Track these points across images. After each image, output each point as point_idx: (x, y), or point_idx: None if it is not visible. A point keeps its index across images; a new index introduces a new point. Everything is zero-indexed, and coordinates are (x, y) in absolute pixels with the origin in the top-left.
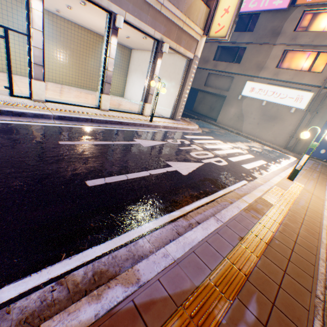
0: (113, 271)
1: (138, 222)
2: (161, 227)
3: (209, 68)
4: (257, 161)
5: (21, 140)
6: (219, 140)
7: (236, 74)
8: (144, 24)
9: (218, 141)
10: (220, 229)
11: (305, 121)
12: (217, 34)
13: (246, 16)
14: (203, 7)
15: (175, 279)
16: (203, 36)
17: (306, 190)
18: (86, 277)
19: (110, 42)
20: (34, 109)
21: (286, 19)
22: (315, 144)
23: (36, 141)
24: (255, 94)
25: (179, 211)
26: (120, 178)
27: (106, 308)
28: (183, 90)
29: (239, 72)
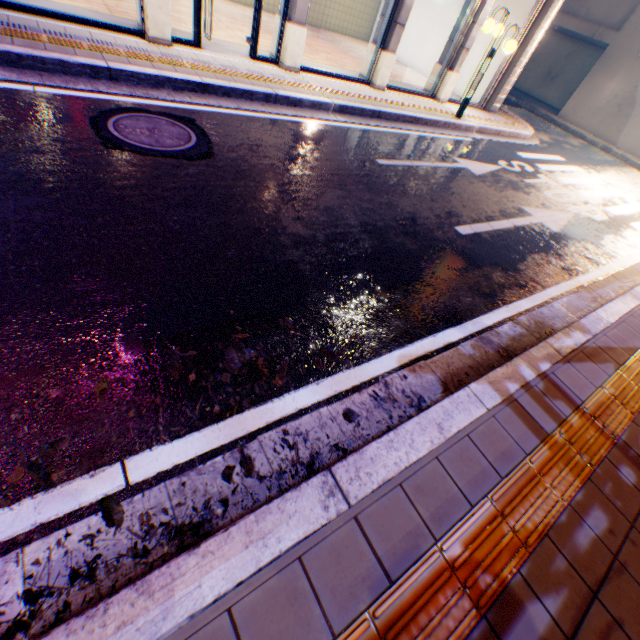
0: (547, 324)
1: (538, 286)
2: (564, 295)
3: None
4: None
5: (339, 156)
6: (577, 165)
7: None
8: None
9: (575, 168)
10: (639, 308)
11: None
12: None
13: None
14: None
15: (617, 339)
16: None
17: None
18: (530, 323)
19: None
20: (305, 92)
21: None
22: None
23: (352, 158)
24: None
25: (573, 282)
26: (484, 227)
27: (578, 343)
28: (530, 36)
29: None
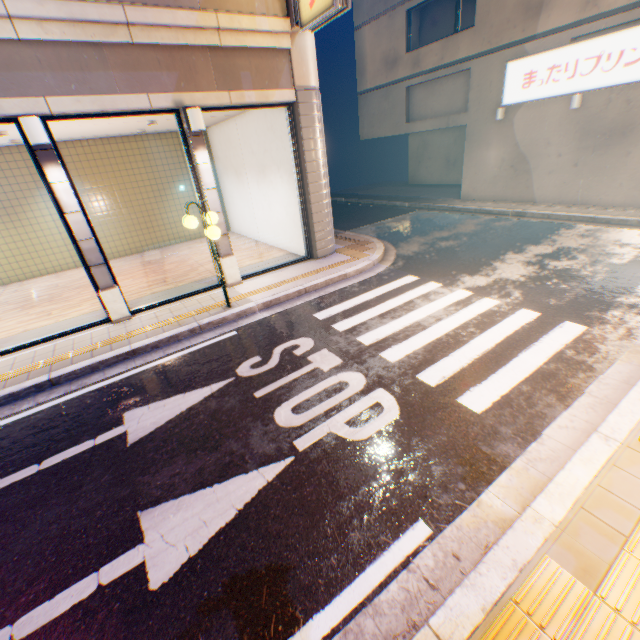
0: None
1: None
2: None
3: (404, 74)
4: (544, 338)
5: None
6: (437, 276)
7: (474, 57)
8: (111, 96)
9: (428, 285)
10: None
11: None
12: (315, 8)
13: None
14: None
15: None
16: (295, 30)
17: None
18: None
19: (50, 182)
20: None
21: None
22: None
23: None
24: (541, 89)
25: None
26: None
27: None
28: (306, 184)
29: (479, 50)
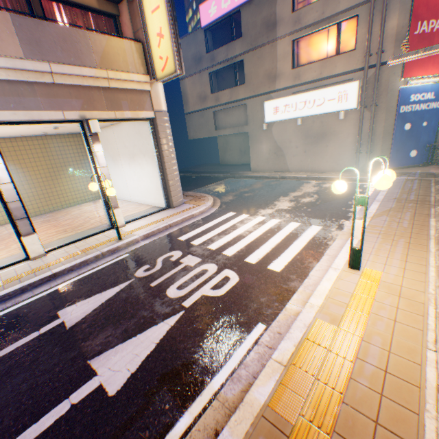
0: None
1: None
2: None
3: (211, 105)
4: (304, 234)
5: None
6: (246, 211)
7: (247, 98)
8: (38, 112)
9: (242, 215)
10: None
11: (367, 122)
12: (165, 72)
13: (224, 21)
14: (128, 45)
15: None
16: (152, 81)
17: (386, 287)
18: None
19: None
20: None
21: (276, 0)
22: (363, 198)
23: None
24: (282, 115)
25: None
26: None
27: None
28: (163, 163)
29: (249, 95)
